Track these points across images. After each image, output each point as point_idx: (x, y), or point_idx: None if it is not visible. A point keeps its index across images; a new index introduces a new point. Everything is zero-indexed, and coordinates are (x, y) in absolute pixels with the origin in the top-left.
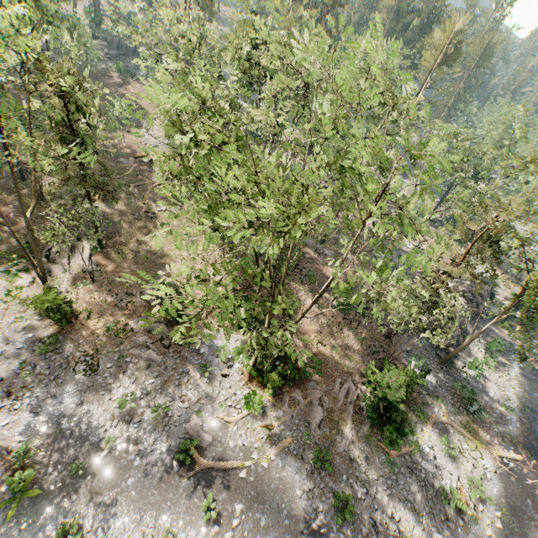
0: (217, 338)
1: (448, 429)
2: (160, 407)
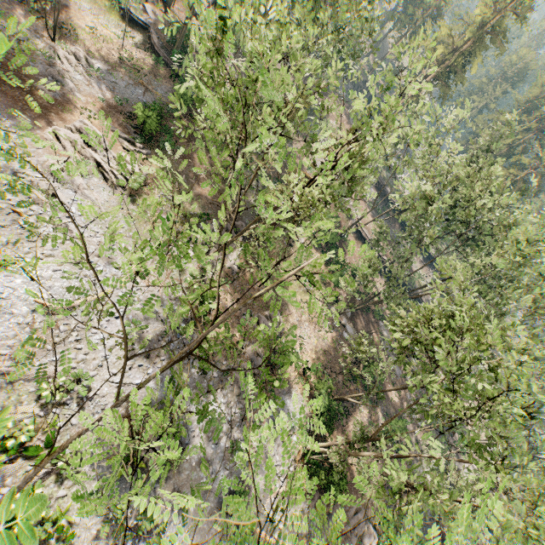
0: (291, 400)
1: None
2: (234, 440)
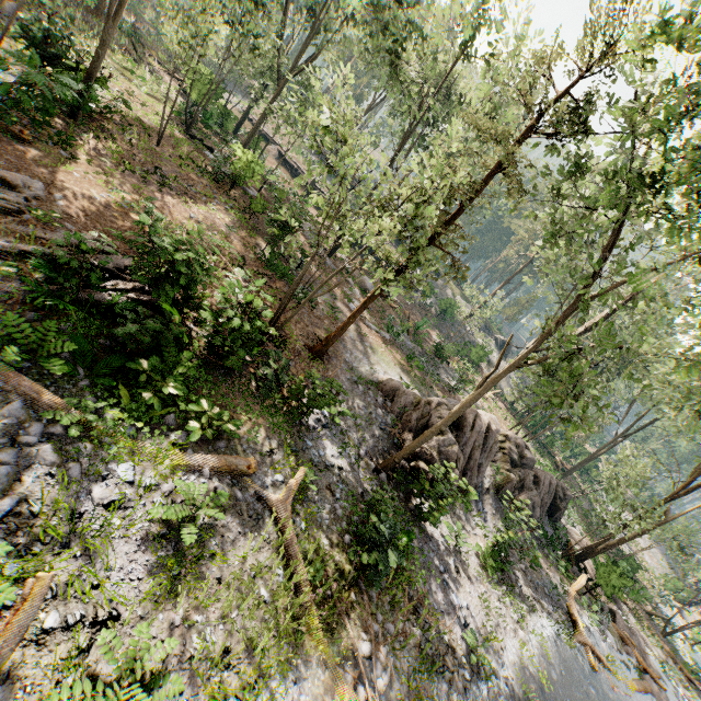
0: None
1: (259, 522)
2: None
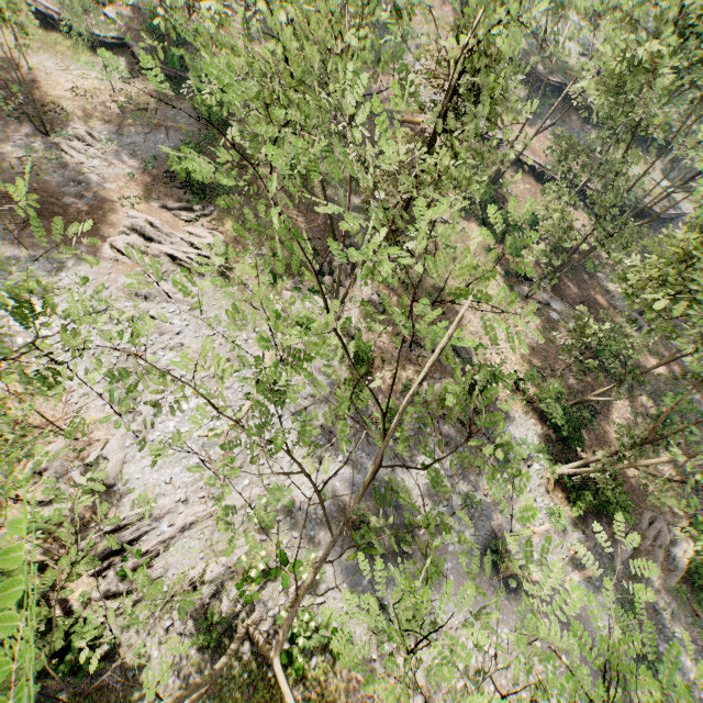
0: (513, 425)
1: None
2: (465, 495)
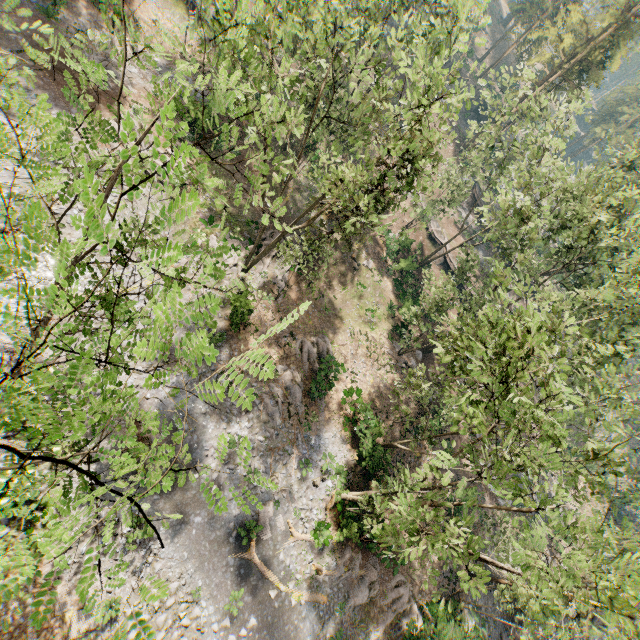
0: (330, 440)
1: None
2: (253, 470)
